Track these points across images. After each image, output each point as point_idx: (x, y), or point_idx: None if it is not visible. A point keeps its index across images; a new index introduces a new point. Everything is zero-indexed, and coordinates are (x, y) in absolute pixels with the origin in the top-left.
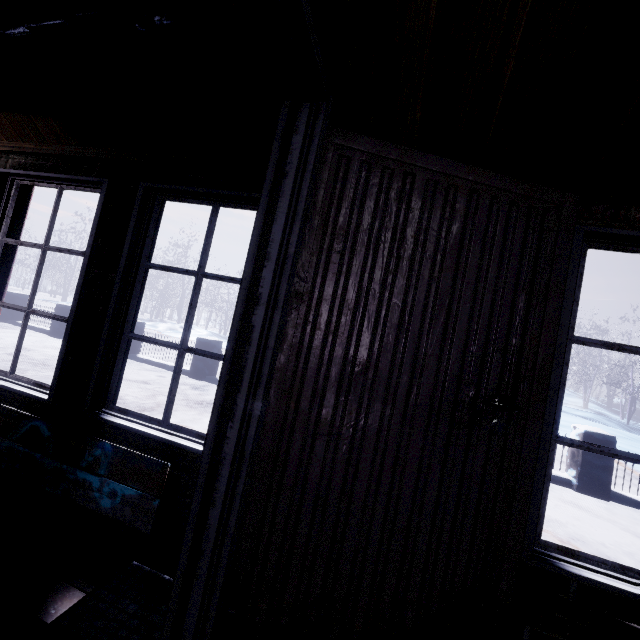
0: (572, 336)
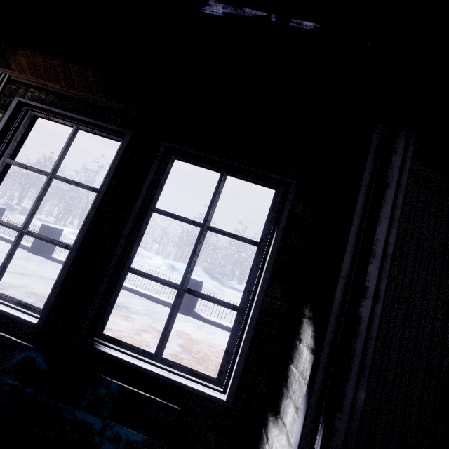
0: None
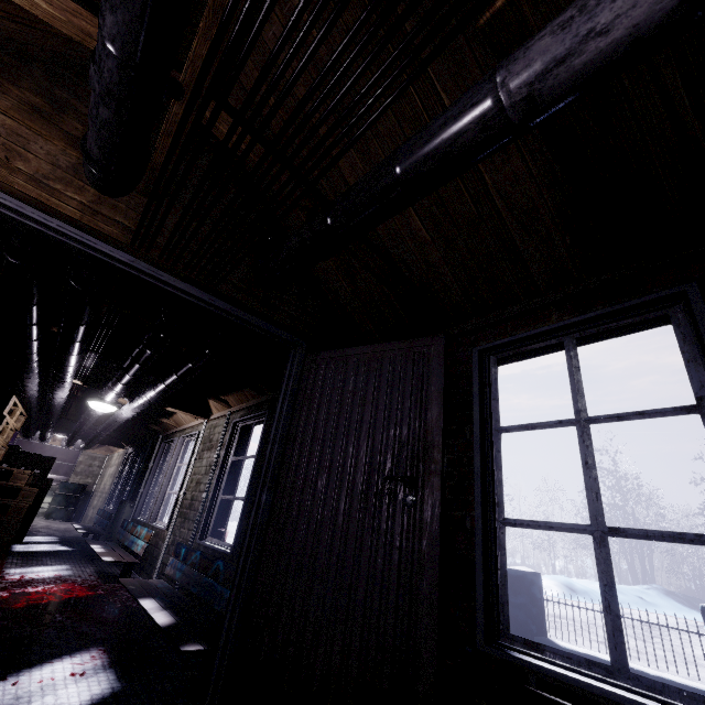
0: (498, 427)
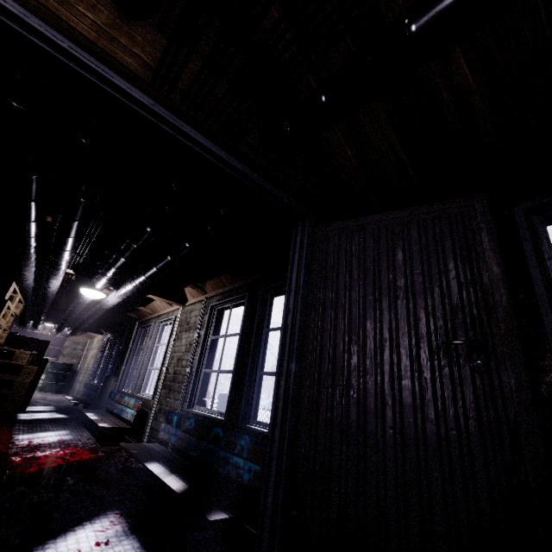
0: None
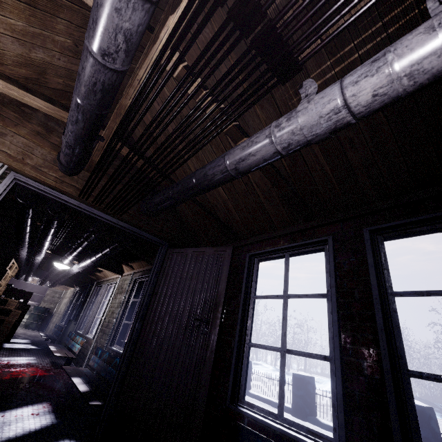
0: (253, 296)
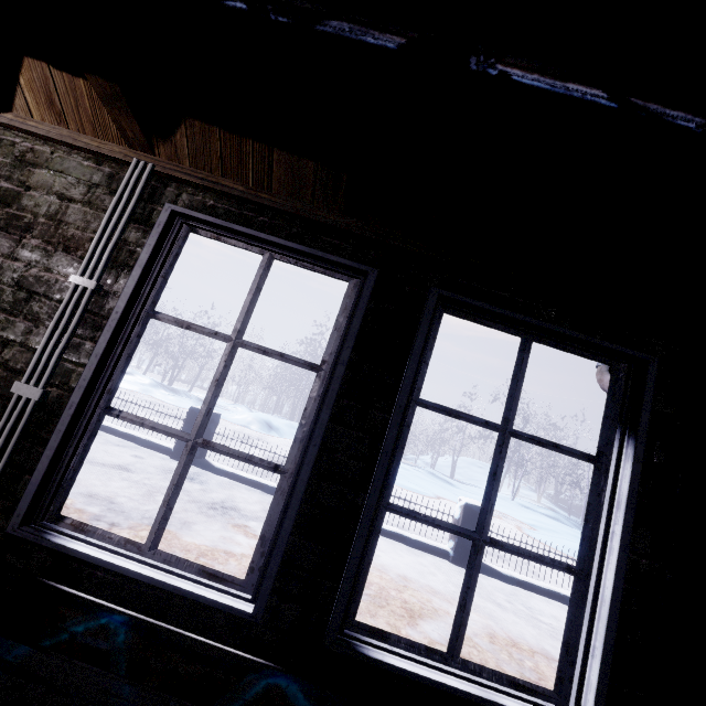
0: None
